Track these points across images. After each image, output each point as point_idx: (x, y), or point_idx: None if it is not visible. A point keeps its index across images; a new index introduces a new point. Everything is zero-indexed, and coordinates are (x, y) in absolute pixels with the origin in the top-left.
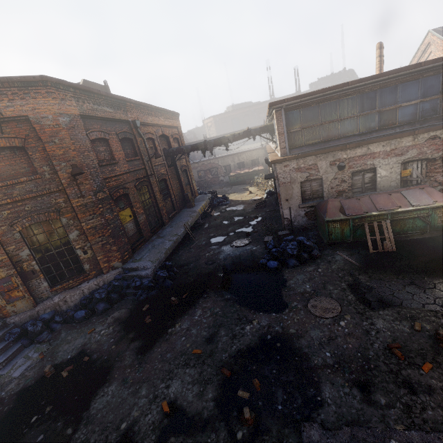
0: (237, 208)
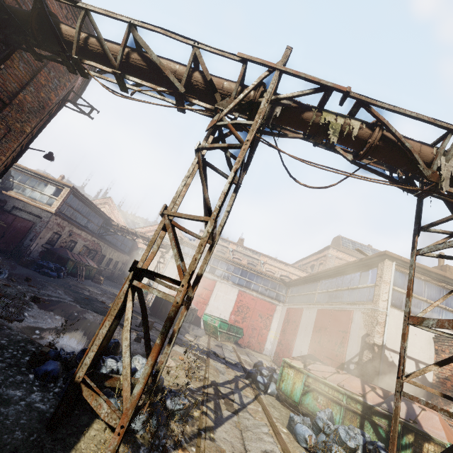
0: None
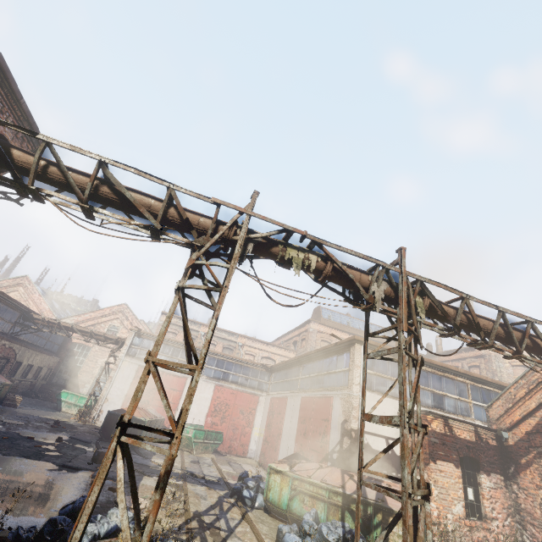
0: None
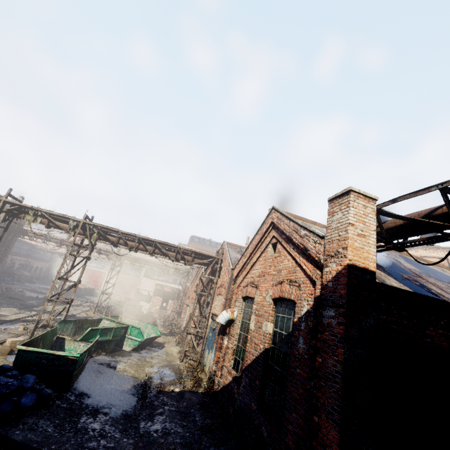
0: None
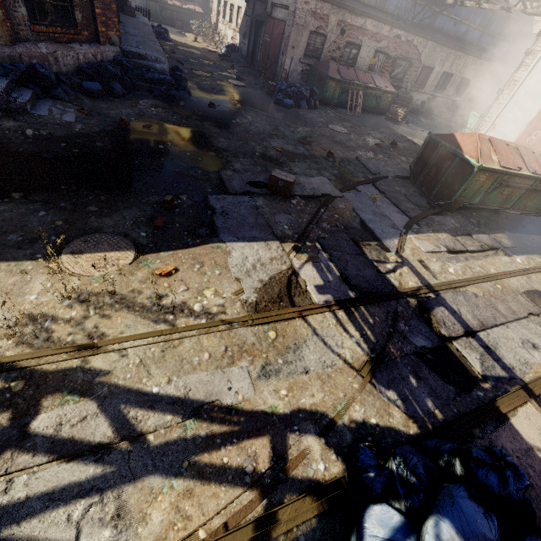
0: (193, 51)
